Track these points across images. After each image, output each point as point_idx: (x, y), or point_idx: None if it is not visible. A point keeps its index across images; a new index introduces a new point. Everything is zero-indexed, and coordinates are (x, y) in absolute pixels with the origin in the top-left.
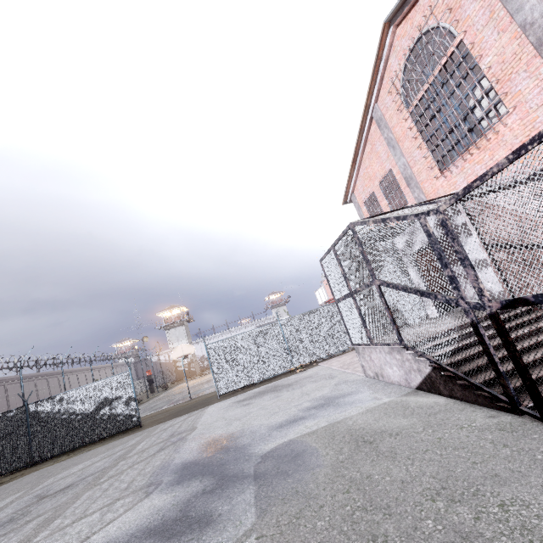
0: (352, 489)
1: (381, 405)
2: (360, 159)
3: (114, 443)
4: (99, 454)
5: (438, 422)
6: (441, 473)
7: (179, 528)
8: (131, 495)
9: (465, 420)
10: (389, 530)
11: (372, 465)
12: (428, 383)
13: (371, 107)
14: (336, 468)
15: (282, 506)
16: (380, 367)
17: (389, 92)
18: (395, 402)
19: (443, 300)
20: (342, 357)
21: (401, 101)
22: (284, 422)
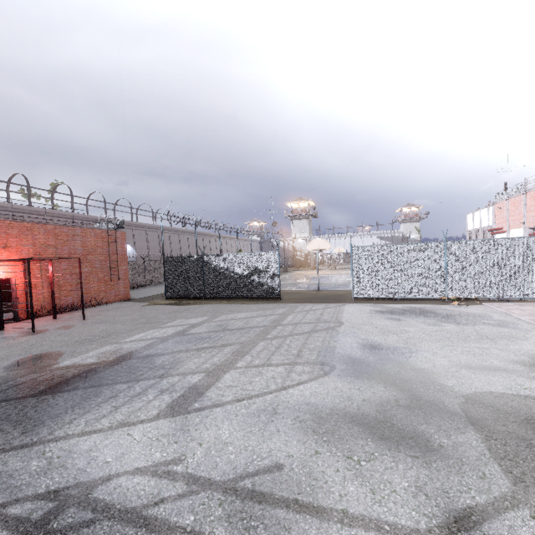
0: None
1: None
2: None
3: (262, 305)
4: (254, 310)
5: None
6: None
7: (388, 432)
8: (307, 365)
9: None
10: None
11: None
12: None
13: None
14: None
15: None
16: None
17: None
18: None
19: None
20: (525, 306)
21: None
22: (473, 364)
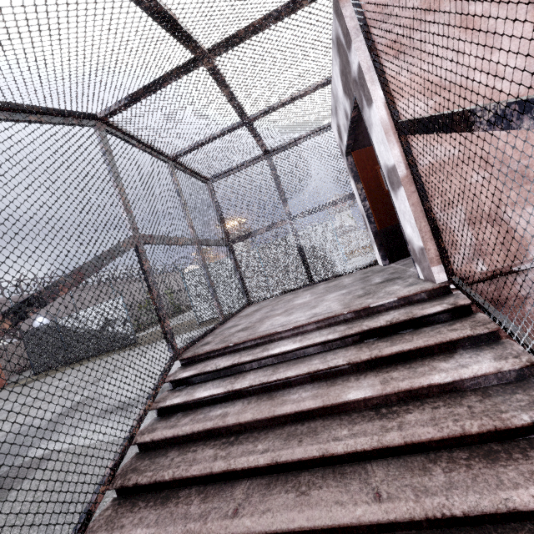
0: None
1: None
2: None
3: (105, 359)
4: (82, 371)
5: None
6: None
7: None
8: None
9: None
10: None
11: None
12: None
13: None
14: None
15: None
16: None
17: None
18: None
19: None
20: None
21: None
22: (117, 406)
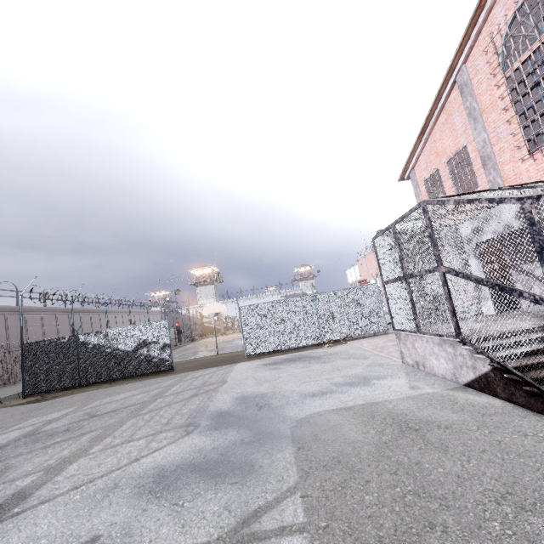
0: (400, 472)
1: (424, 395)
2: (429, 130)
3: (149, 381)
4: (138, 388)
5: (495, 424)
6: (505, 478)
7: (222, 469)
8: (172, 431)
9: (529, 428)
10: (448, 522)
11: (420, 453)
12: (482, 383)
13: (456, 68)
14: (379, 448)
15: (324, 472)
16: (423, 357)
17: (483, 50)
18: (441, 395)
19: (530, 299)
20: (373, 339)
21: (498, 63)
22: (317, 393)
